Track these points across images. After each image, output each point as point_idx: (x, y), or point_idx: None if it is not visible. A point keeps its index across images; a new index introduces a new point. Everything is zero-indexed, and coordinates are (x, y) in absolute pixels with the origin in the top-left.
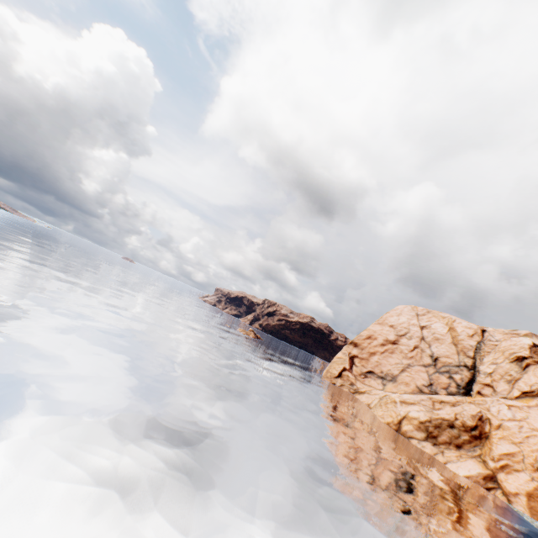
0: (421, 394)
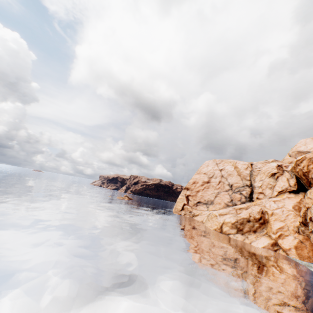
0: (228, 207)
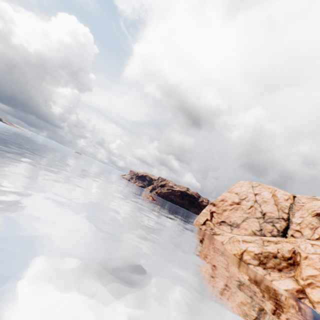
0: (255, 236)
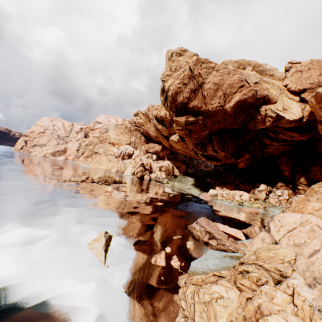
0: None
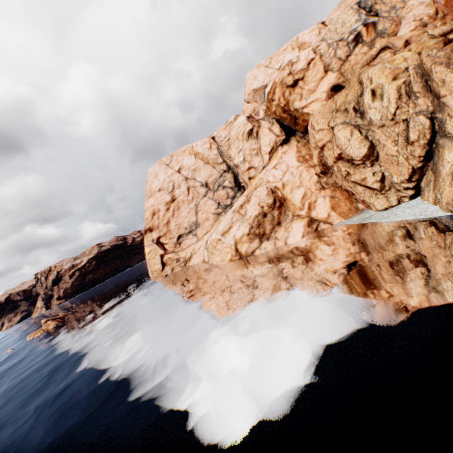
0: (221, 216)
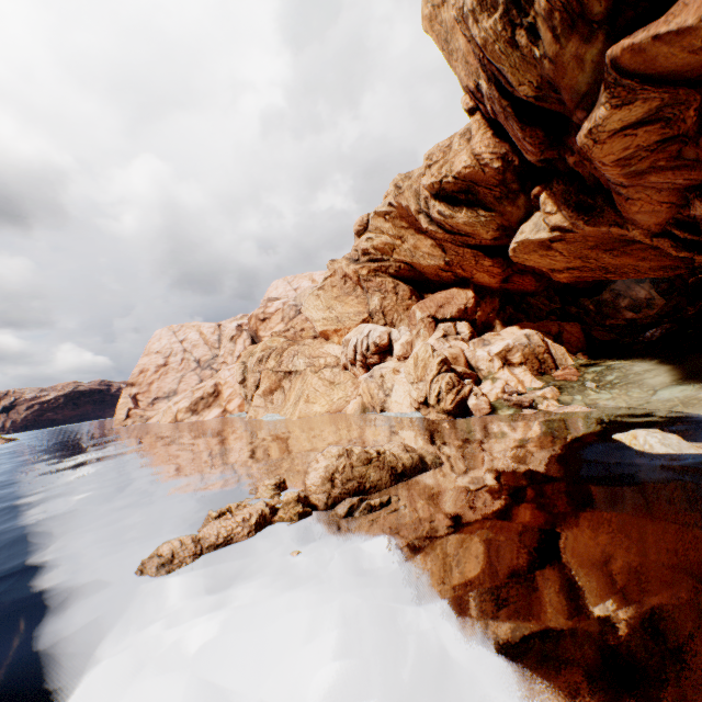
0: None
